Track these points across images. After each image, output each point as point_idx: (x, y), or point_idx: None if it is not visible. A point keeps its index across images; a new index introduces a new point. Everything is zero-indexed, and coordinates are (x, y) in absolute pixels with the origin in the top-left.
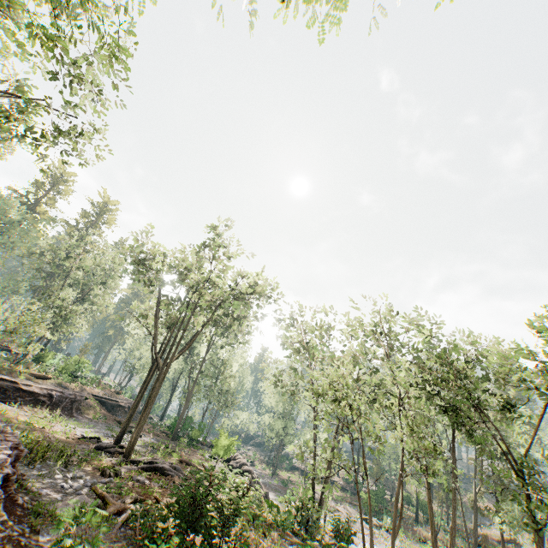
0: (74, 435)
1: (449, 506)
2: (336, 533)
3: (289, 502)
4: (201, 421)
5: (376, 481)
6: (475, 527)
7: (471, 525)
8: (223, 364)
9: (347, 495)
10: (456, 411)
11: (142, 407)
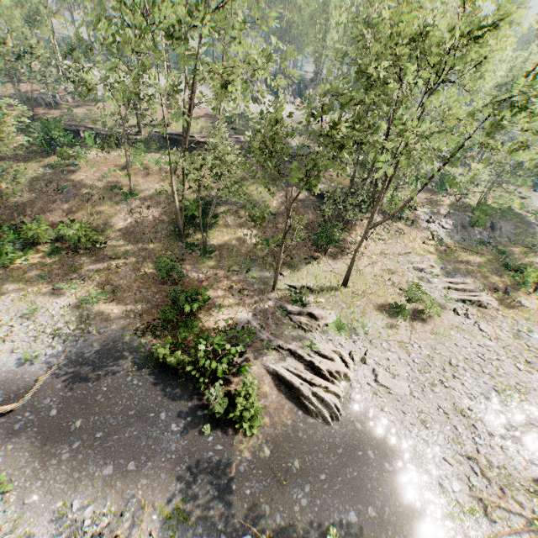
0: (453, 172)
1: None
2: None
3: None
4: None
5: None
6: None
7: None
8: None
9: None
10: None
11: None
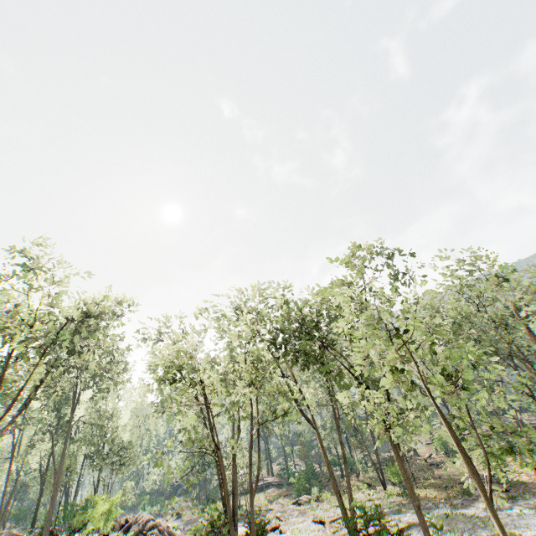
0: None
1: (363, 448)
2: (250, 533)
3: (195, 531)
4: (86, 500)
5: (305, 461)
6: (376, 453)
7: (383, 455)
8: (109, 418)
9: (283, 489)
10: (310, 353)
11: (8, 527)
